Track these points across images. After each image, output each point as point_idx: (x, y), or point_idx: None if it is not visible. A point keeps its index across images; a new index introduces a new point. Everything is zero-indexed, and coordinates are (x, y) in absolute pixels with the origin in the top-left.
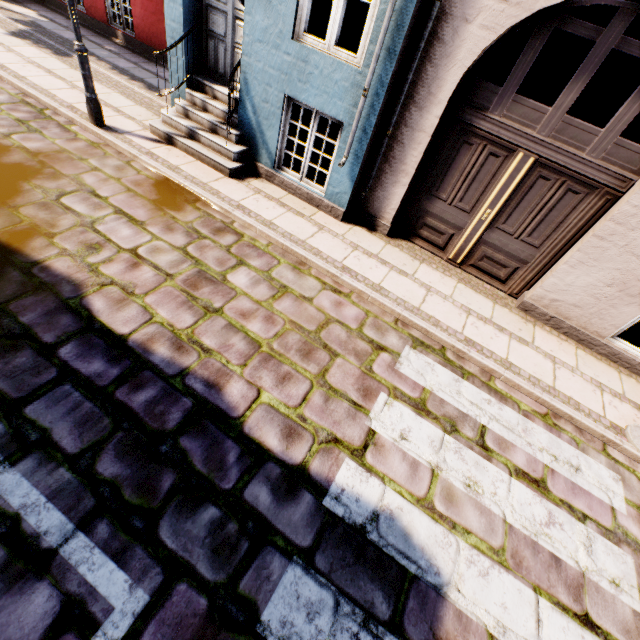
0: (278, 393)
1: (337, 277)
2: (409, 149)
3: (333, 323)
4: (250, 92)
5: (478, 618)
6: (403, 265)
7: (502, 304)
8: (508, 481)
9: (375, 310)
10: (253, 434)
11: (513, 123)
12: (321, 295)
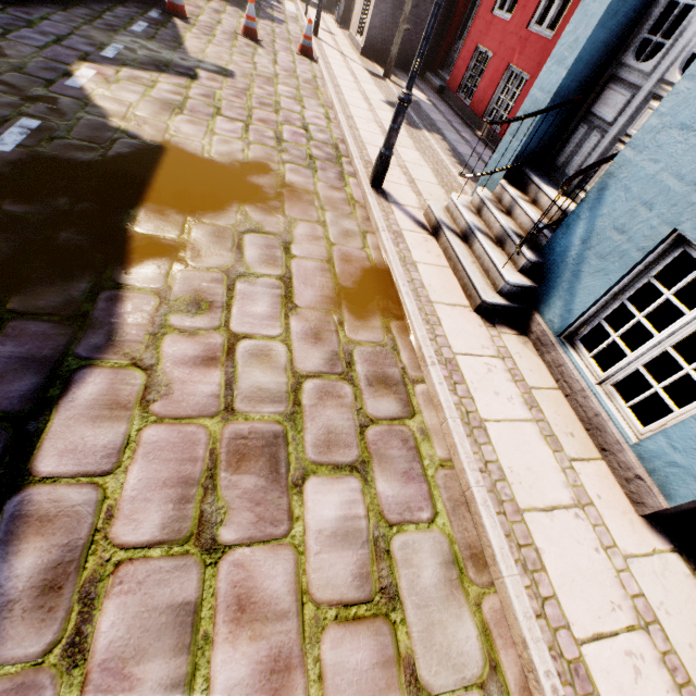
0: None
1: (539, 685)
2: None
3: None
4: (599, 206)
5: None
6: None
7: None
8: None
9: None
10: None
11: None
12: None
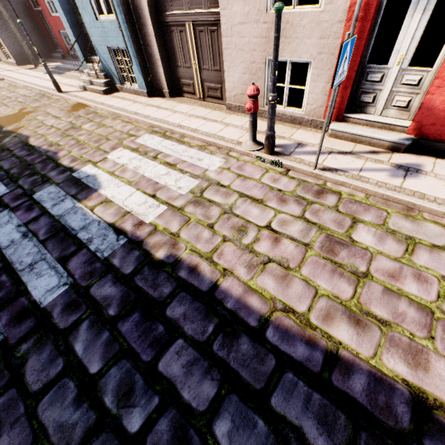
0: (77, 152)
1: (129, 117)
2: (153, 47)
3: (117, 132)
4: (99, 52)
5: (106, 195)
6: (169, 106)
7: (218, 110)
8: (157, 165)
9: (142, 125)
10: (61, 162)
11: (177, 11)
12: (119, 125)
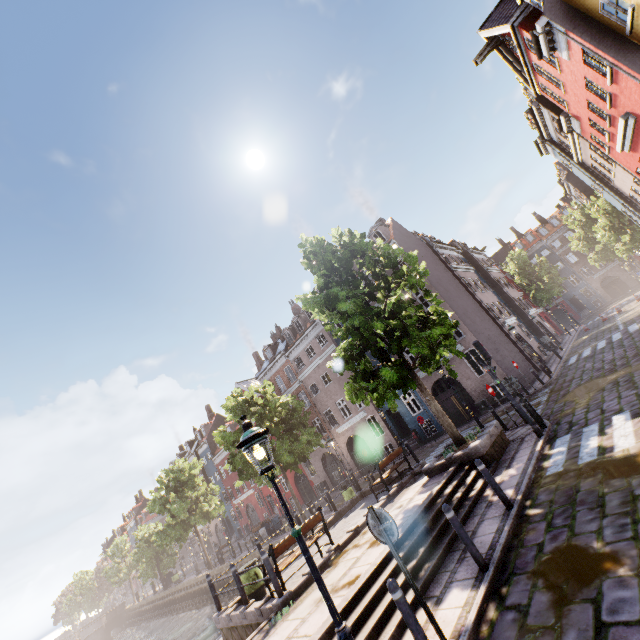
0: None
1: None
2: None
3: None
4: None
5: None
6: None
7: None
8: None
9: None
10: None
11: None
12: None
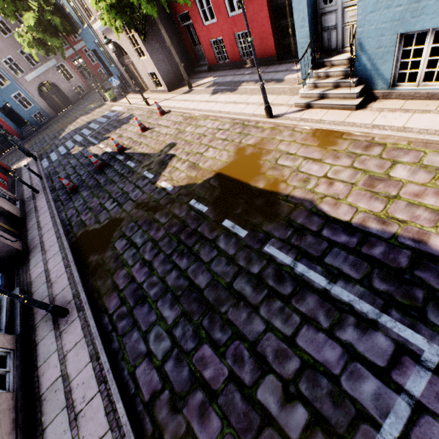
0: None
1: None
2: None
3: None
4: (364, 48)
5: None
6: None
7: None
8: None
9: None
10: None
11: None
12: None
